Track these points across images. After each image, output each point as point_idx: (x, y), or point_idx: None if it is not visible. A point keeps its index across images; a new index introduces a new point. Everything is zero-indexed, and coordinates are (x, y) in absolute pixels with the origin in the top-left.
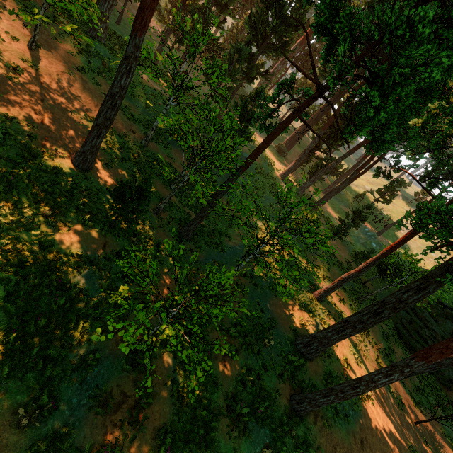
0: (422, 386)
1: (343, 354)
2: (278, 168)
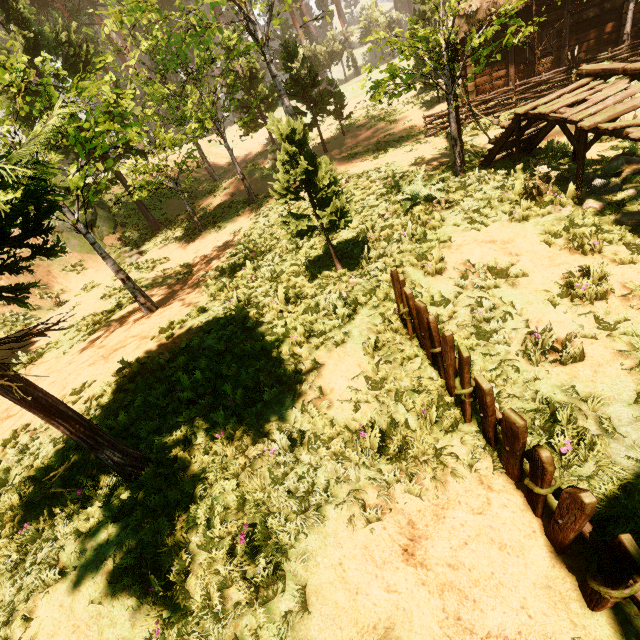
0: None
1: None
2: None
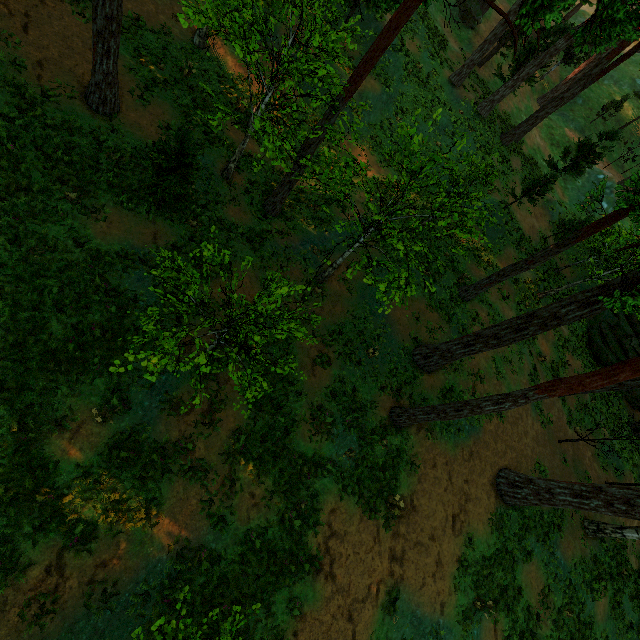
0: (592, 404)
1: (479, 368)
2: (454, 58)
